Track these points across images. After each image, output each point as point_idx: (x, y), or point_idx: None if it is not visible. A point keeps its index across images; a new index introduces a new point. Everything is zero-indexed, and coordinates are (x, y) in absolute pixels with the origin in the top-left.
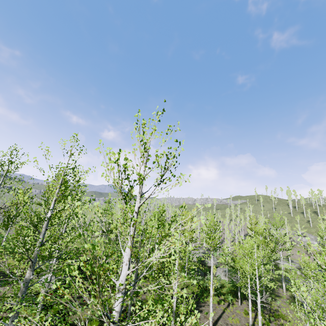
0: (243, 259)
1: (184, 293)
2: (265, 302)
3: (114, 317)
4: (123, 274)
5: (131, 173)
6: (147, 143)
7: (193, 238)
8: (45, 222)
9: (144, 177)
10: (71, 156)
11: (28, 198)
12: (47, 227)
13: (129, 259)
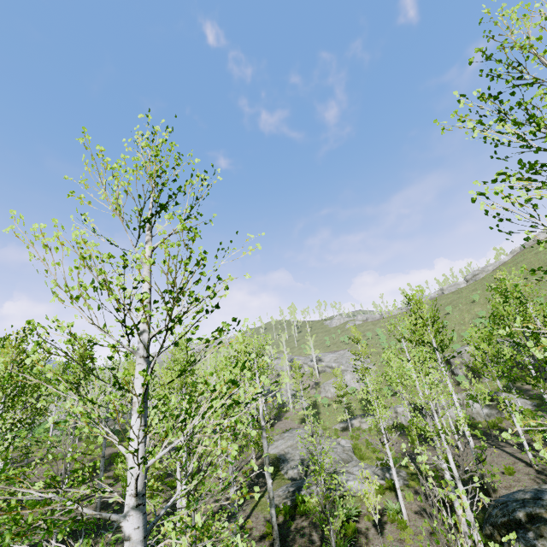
0: None
1: None
2: None
3: None
4: None
5: None
6: None
7: None
8: None
9: None
10: None
11: None
12: None
13: None
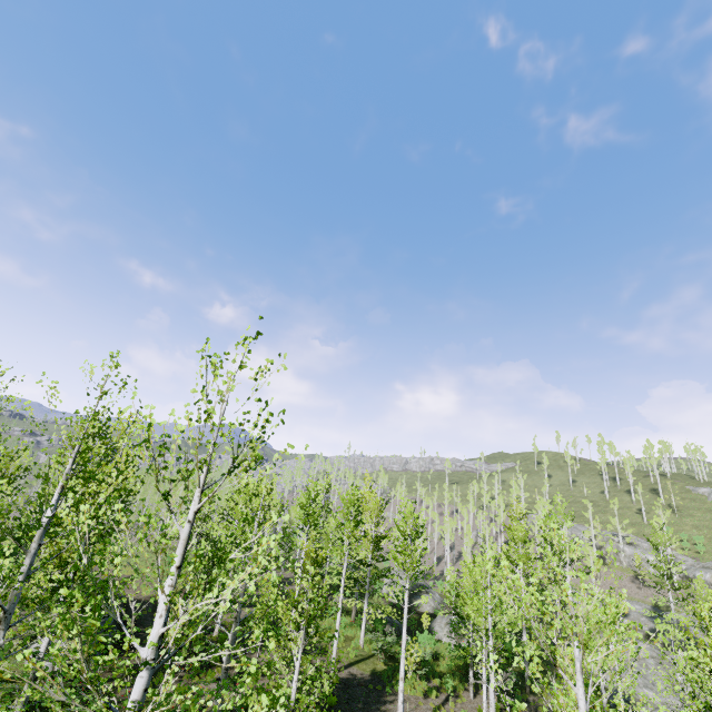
0: (473, 597)
1: (252, 666)
2: (529, 691)
3: (107, 705)
4: (152, 634)
5: (196, 446)
6: (228, 391)
7: (383, 551)
8: (39, 530)
9: (206, 459)
10: (102, 396)
11: (18, 470)
12: (42, 541)
13: (167, 606)
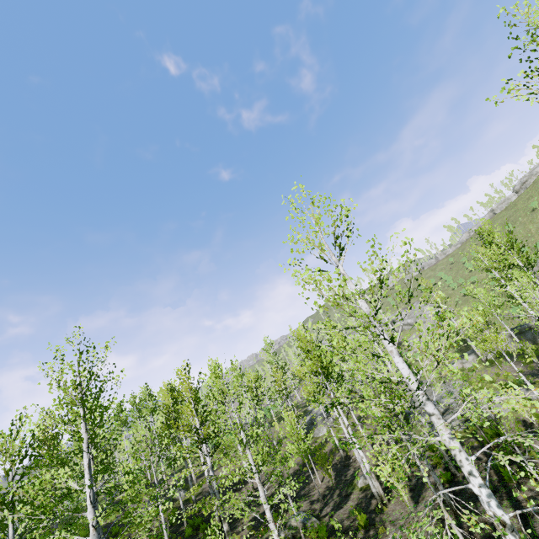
0: None
1: None
2: None
3: None
4: None
5: None
6: None
7: None
8: None
9: None
10: None
11: None
12: None
13: None
